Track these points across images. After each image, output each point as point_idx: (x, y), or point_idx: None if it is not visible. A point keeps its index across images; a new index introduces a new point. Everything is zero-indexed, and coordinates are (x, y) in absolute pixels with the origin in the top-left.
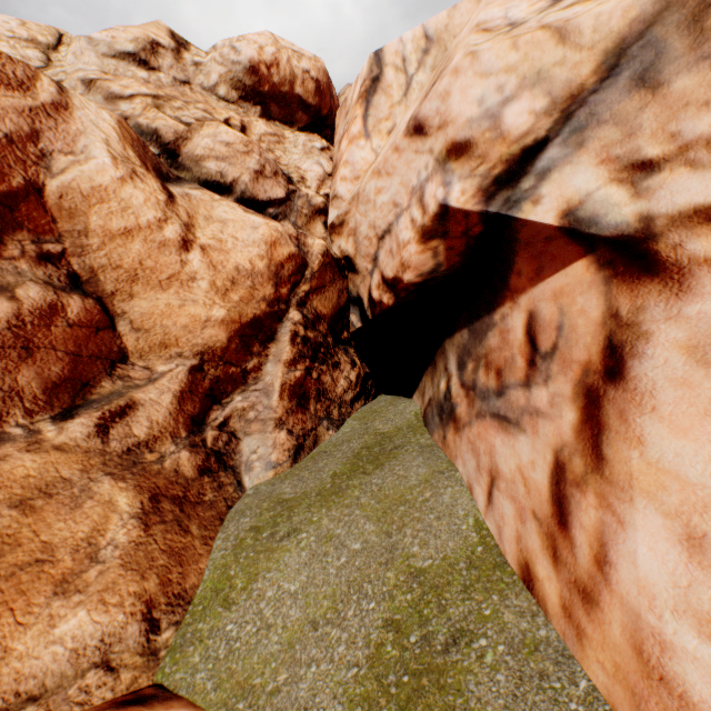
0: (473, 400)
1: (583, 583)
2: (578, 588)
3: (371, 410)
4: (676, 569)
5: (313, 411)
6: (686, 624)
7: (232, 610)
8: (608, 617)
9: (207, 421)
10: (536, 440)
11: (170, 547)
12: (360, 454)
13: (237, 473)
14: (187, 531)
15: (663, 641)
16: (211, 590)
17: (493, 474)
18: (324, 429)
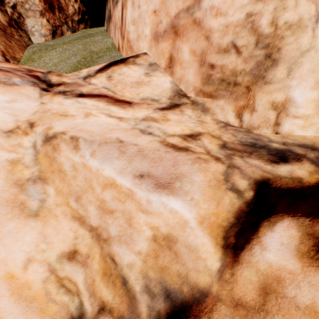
0: (113, 3)
1: (123, 35)
2: (123, 38)
3: (87, 29)
4: (131, 13)
5: (58, 17)
6: (131, 25)
7: (35, 62)
8: (125, 38)
9: (5, 2)
10: (120, 2)
11: (5, 42)
12: (80, 37)
13: (27, 34)
14: (10, 42)
15: (129, 32)
16: (26, 60)
17: (115, 26)
18: (66, 30)
